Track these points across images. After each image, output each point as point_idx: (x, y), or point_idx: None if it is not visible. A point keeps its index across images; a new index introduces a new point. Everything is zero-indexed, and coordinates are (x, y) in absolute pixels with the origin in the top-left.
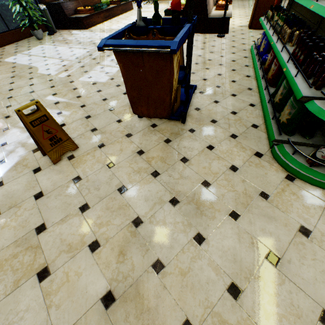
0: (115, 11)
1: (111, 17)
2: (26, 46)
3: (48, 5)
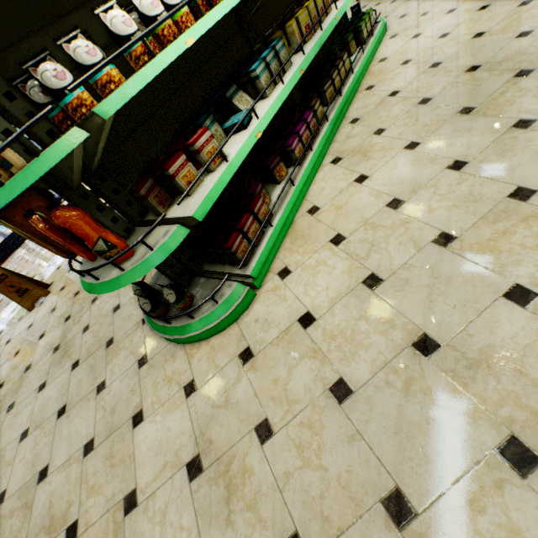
0: None
1: None
2: None
3: None
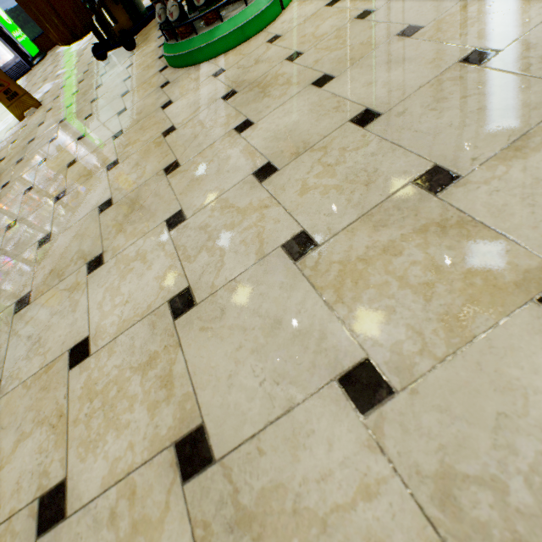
0: None
1: None
2: None
3: None
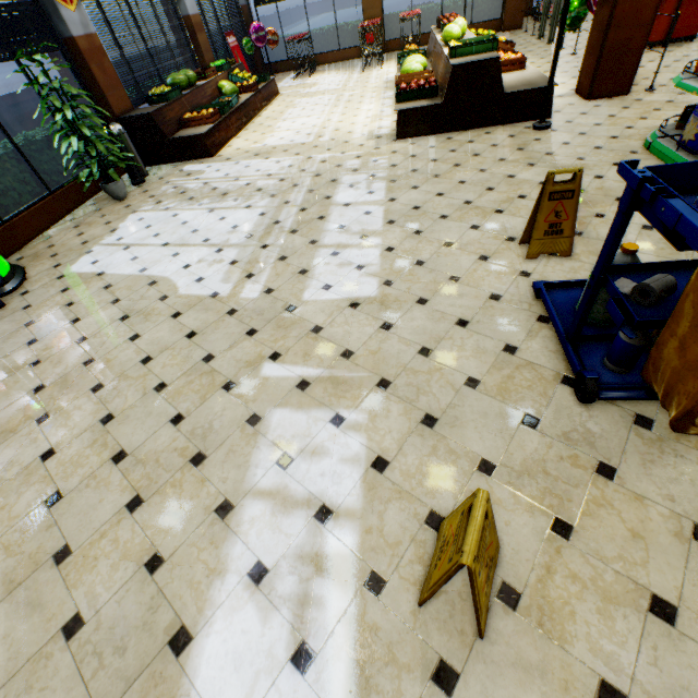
0: (252, 106)
1: (249, 119)
2: (101, 223)
3: (122, 122)
